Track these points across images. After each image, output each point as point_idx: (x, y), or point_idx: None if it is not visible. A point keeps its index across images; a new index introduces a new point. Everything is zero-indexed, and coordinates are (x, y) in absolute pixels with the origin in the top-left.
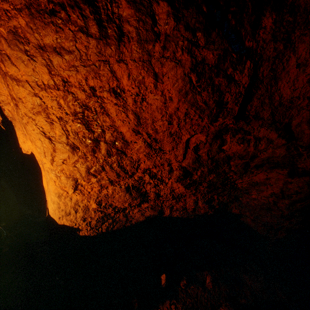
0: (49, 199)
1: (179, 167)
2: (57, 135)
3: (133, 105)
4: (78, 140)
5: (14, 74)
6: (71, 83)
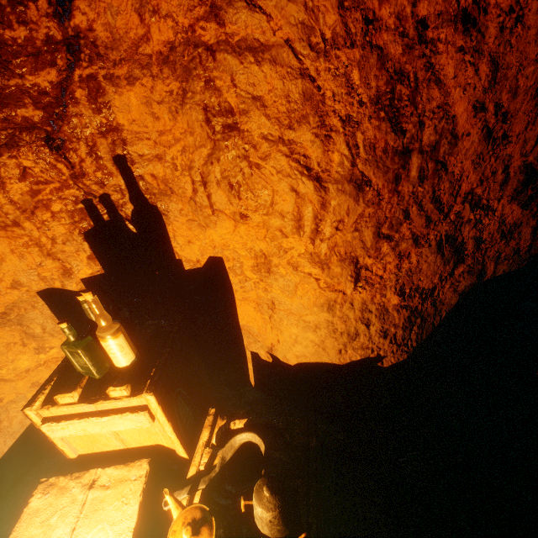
0: (284, 334)
1: (521, 168)
2: (335, 164)
3: (496, 40)
4: (372, 164)
5: (252, 35)
6: (380, 22)
